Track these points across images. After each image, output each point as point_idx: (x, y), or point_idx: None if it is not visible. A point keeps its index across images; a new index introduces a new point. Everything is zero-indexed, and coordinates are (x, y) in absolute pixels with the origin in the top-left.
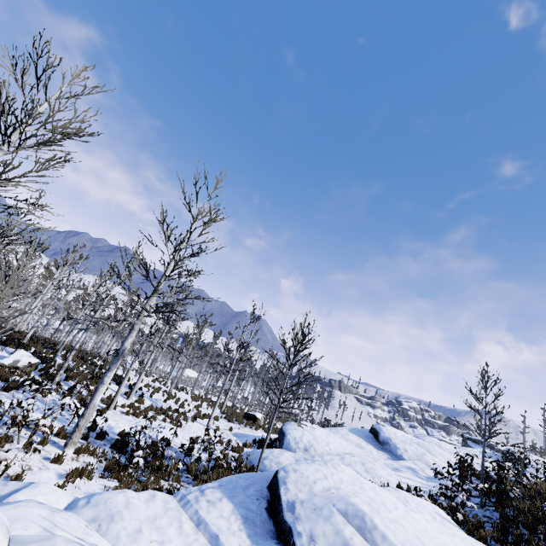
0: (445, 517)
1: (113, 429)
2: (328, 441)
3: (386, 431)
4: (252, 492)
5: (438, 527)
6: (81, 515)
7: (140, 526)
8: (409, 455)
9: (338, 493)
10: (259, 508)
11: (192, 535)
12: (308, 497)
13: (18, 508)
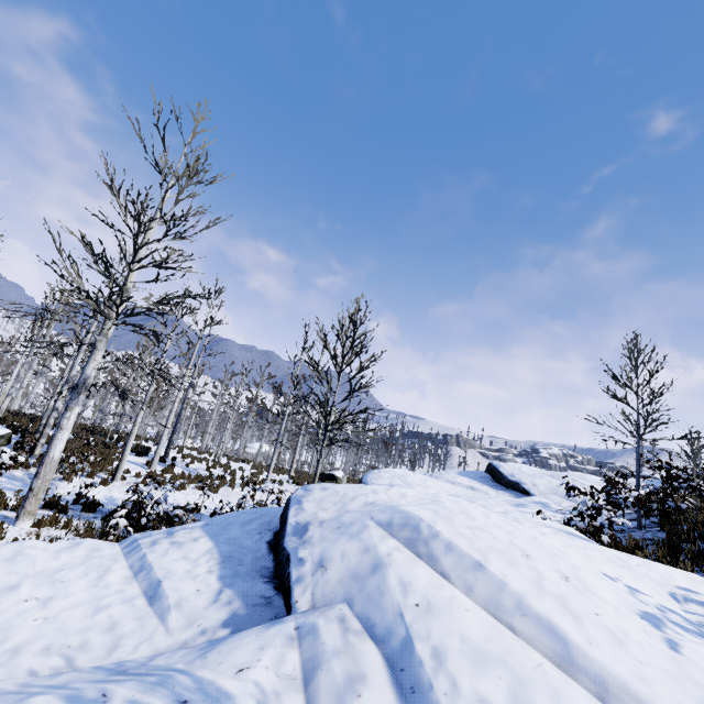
0: (580, 536)
1: (117, 501)
2: (426, 486)
3: (507, 467)
4: (254, 526)
5: (561, 541)
6: None
7: (19, 582)
8: (540, 490)
9: (385, 505)
10: (258, 543)
11: (116, 586)
12: (335, 516)
13: None
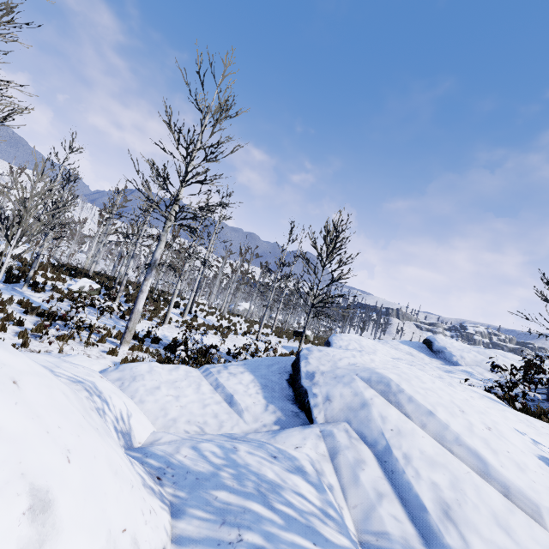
0: (498, 401)
1: (168, 338)
2: (376, 349)
3: (441, 341)
4: (275, 369)
5: (485, 403)
6: (109, 376)
7: (159, 385)
8: (466, 362)
9: (364, 366)
10: (280, 379)
11: (208, 394)
12: (330, 370)
13: (26, 354)
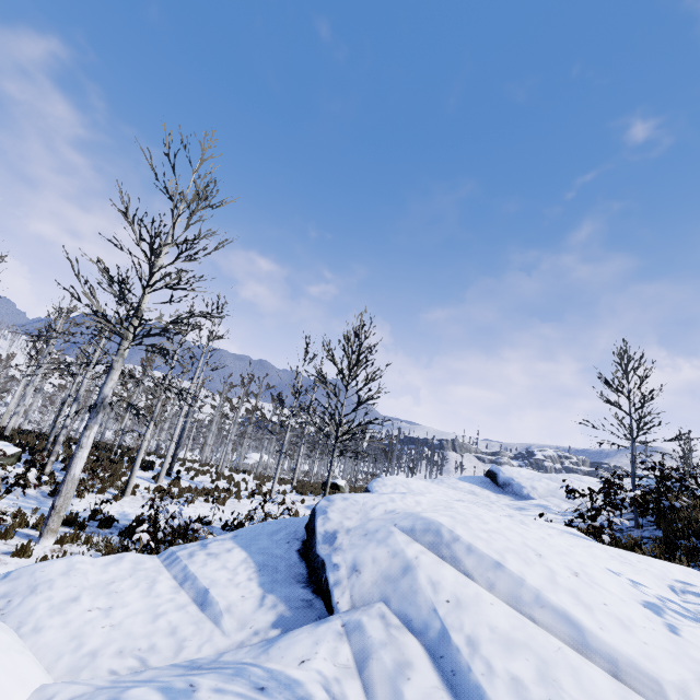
0: (582, 536)
1: (129, 516)
2: (429, 492)
3: (506, 471)
4: (281, 536)
5: (566, 541)
6: None
7: (78, 594)
8: (539, 493)
9: (405, 512)
10: (289, 551)
11: (166, 595)
12: (359, 524)
13: None
